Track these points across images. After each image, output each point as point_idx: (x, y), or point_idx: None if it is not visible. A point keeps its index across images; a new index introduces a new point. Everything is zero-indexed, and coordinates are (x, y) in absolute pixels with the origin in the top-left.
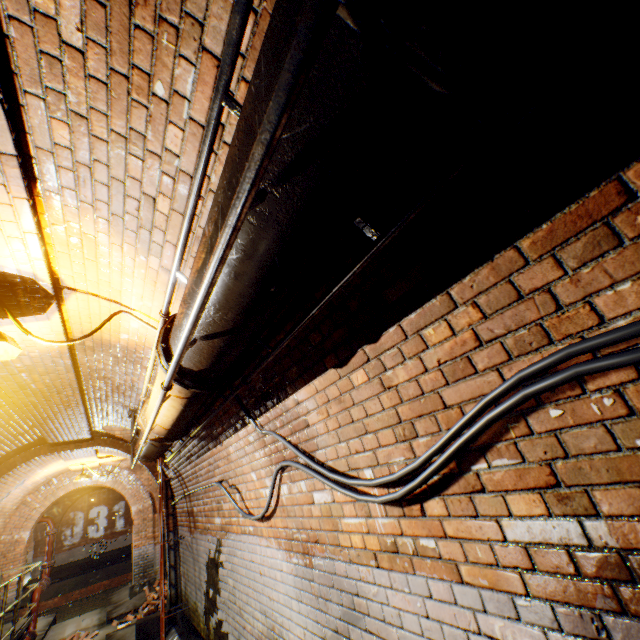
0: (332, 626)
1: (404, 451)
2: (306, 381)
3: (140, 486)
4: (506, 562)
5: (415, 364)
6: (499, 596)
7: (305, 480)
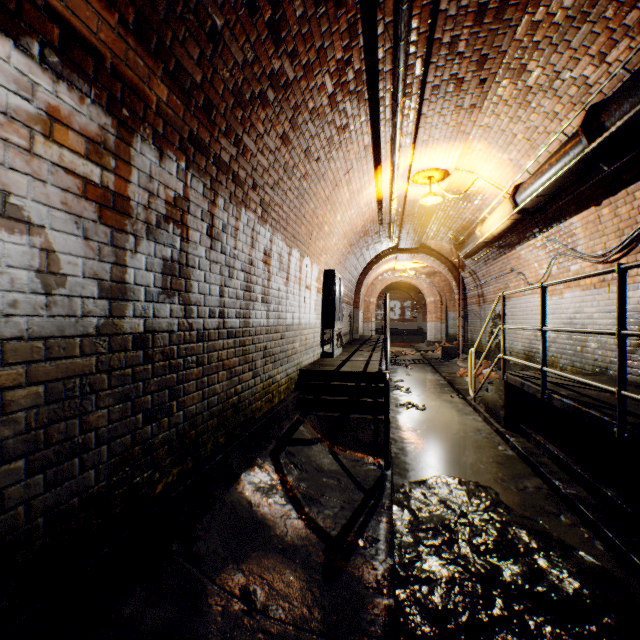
0: (567, 318)
1: (616, 242)
2: (578, 213)
3: (432, 287)
4: (639, 274)
5: (628, 207)
6: (633, 285)
7: (567, 262)
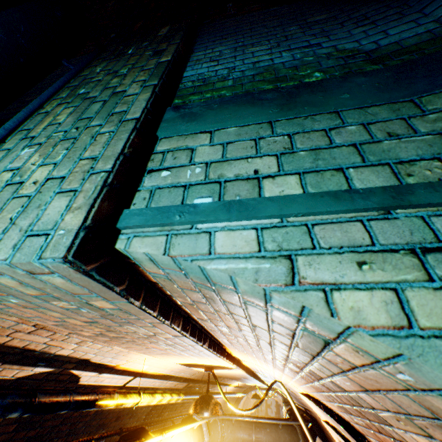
0: None
1: None
2: None
3: None
4: None
5: None
6: None
7: None
